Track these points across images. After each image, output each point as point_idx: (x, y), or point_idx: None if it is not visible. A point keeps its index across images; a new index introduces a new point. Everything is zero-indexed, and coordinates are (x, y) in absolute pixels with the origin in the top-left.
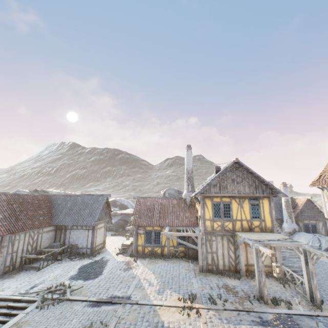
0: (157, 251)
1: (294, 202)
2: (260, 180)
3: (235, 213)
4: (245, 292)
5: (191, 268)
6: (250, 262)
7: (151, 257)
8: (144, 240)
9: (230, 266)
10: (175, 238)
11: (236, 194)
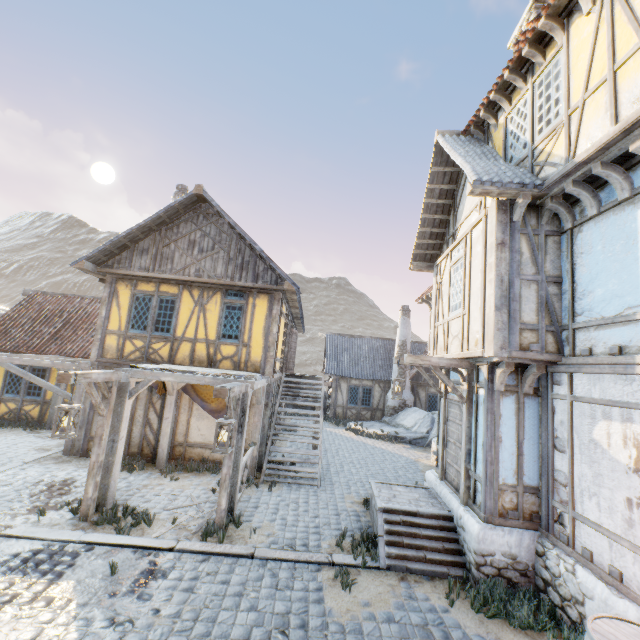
0: (29, 414)
1: (426, 351)
2: (252, 248)
3: (184, 323)
4: None
5: (61, 447)
6: (194, 439)
7: (0, 423)
8: (2, 384)
9: (144, 445)
10: (20, 370)
11: (191, 277)
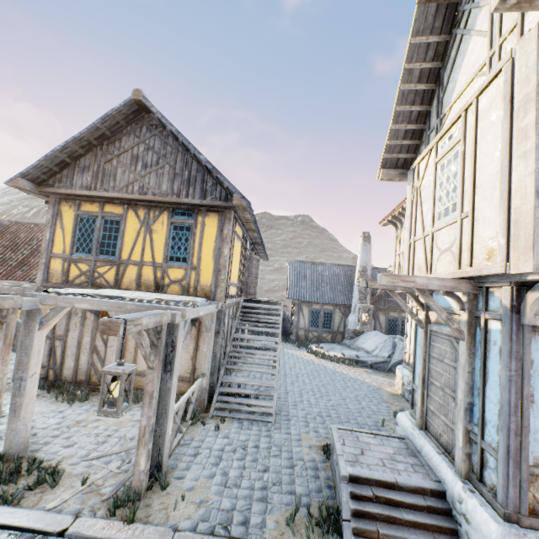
0: None
1: None
2: (199, 160)
3: (130, 245)
4: (4, 437)
5: None
6: (142, 367)
7: None
8: None
9: (92, 372)
10: None
11: (134, 194)
